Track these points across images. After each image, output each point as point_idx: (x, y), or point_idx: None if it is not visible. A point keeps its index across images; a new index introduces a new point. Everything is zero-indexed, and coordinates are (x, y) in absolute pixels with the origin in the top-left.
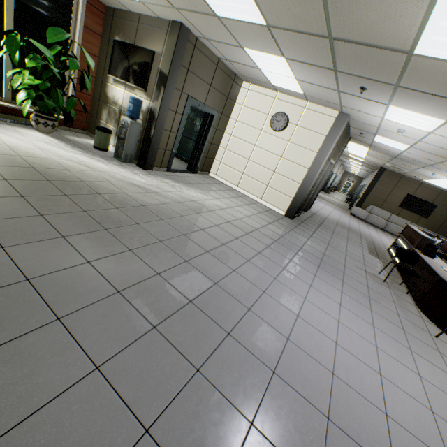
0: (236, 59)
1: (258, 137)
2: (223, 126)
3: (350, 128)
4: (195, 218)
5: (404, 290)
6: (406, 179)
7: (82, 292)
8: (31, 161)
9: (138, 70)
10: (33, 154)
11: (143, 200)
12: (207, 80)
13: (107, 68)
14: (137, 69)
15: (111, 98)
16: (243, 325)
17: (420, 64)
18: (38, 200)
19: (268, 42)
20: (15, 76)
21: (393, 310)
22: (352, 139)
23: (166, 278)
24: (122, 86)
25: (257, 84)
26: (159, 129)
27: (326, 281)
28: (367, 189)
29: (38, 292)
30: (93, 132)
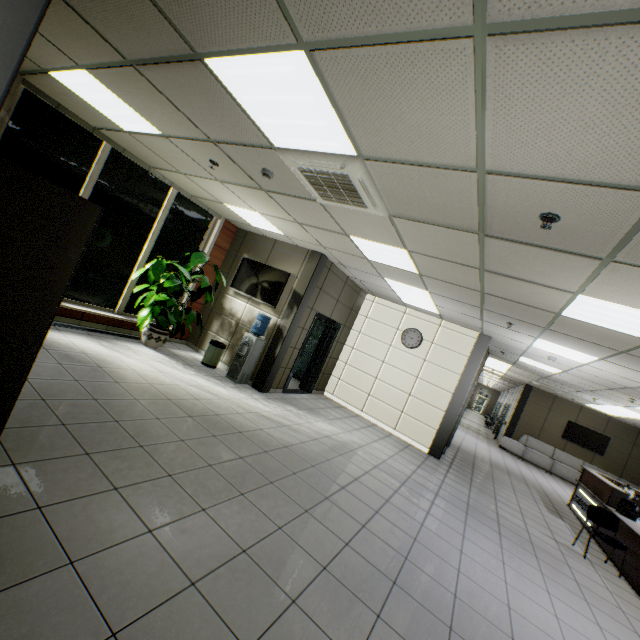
0: (369, 280)
1: (387, 352)
2: (344, 337)
3: (489, 346)
4: (342, 462)
5: (614, 571)
6: (561, 400)
7: (295, 567)
8: (163, 390)
9: (269, 288)
10: (158, 379)
11: (282, 438)
12: (335, 296)
13: (229, 280)
14: (267, 286)
15: (228, 309)
16: (459, 618)
17: (568, 321)
18: (197, 444)
19: (415, 281)
20: (146, 293)
21: (613, 602)
22: (490, 354)
23: (357, 549)
24: (245, 299)
25: (384, 298)
26: (285, 347)
27: (517, 556)
28: (515, 412)
29: (261, 567)
30: (195, 342)
